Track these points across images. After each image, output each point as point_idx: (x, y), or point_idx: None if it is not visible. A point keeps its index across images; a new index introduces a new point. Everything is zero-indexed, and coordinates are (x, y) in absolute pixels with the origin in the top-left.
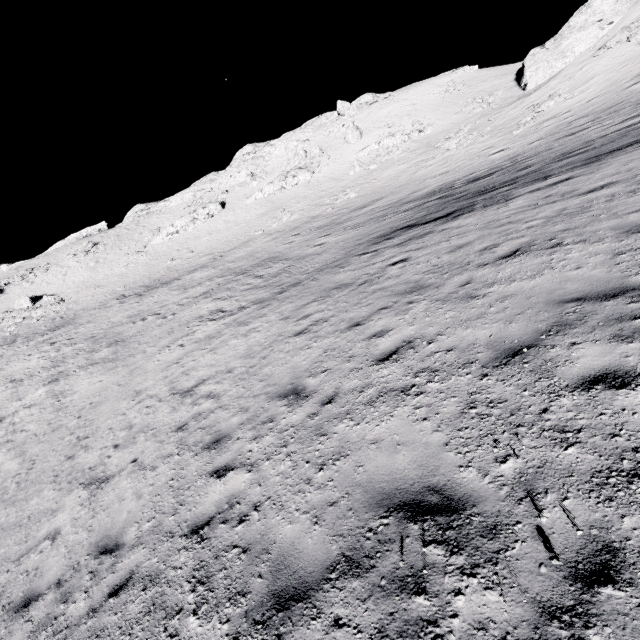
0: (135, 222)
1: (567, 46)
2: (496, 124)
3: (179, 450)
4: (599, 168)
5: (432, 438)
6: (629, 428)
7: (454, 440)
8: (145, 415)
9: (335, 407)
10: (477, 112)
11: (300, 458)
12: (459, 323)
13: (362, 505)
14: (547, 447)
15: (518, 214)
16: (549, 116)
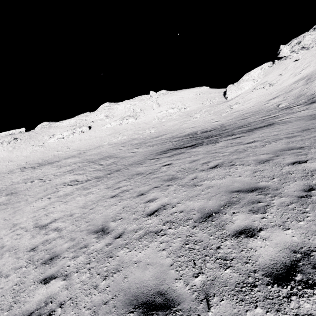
0: (41, 130)
1: (242, 86)
2: (215, 110)
3: (27, 264)
4: (252, 134)
5: (165, 261)
6: (253, 259)
7: (175, 263)
8: (14, 239)
9: (121, 240)
10: (208, 104)
11: (95, 271)
12: (188, 198)
13: (121, 303)
14: (217, 268)
15: (219, 149)
16: (236, 110)
